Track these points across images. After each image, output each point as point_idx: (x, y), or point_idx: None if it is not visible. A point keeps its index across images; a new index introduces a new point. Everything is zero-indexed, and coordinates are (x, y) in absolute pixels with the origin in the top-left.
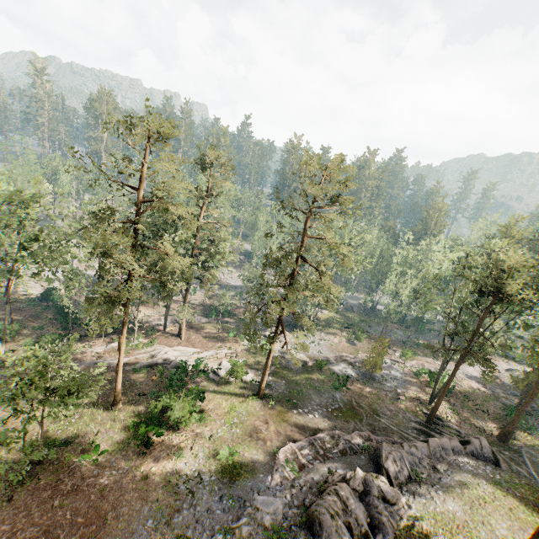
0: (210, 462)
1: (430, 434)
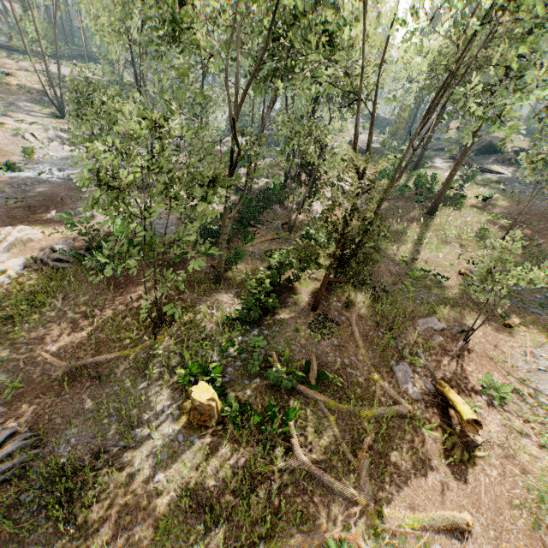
0: (489, 187)
1: (440, 148)
